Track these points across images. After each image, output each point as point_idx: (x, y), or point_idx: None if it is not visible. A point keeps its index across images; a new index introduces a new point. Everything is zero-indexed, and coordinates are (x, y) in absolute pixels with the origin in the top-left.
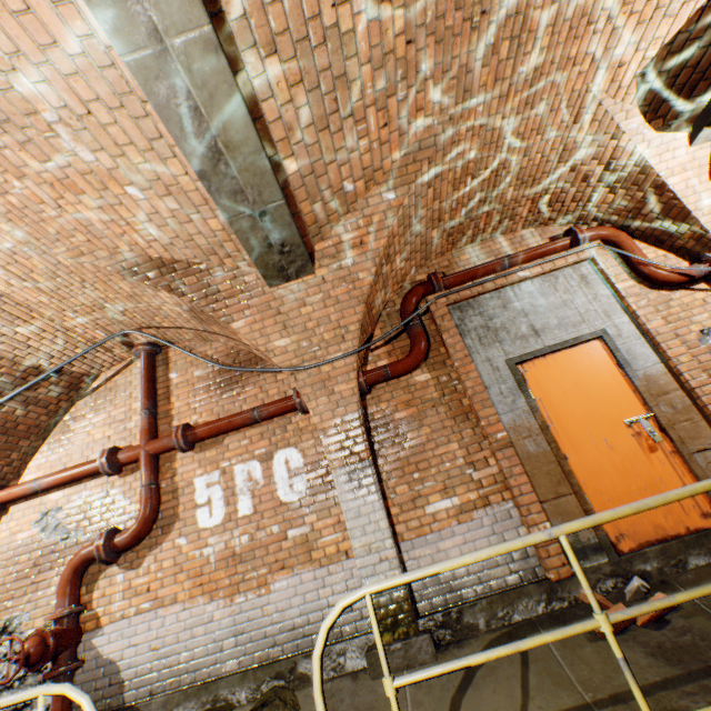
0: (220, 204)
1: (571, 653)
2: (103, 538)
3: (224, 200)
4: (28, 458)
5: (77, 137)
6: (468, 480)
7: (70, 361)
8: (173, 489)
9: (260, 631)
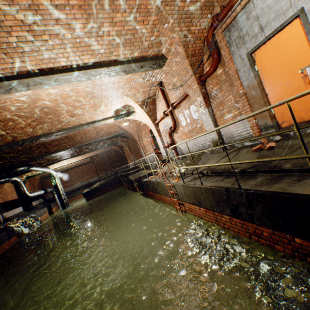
0: (134, 73)
1: (244, 154)
2: (169, 129)
3: (133, 72)
4: (156, 114)
5: (112, 80)
6: (235, 108)
7: (147, 97)
8: (176, 118)
9: (197, 145)
